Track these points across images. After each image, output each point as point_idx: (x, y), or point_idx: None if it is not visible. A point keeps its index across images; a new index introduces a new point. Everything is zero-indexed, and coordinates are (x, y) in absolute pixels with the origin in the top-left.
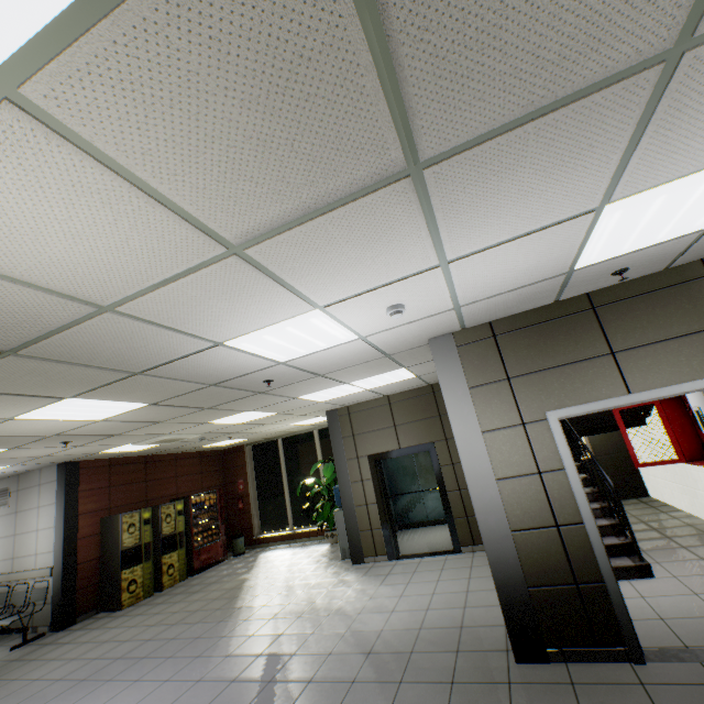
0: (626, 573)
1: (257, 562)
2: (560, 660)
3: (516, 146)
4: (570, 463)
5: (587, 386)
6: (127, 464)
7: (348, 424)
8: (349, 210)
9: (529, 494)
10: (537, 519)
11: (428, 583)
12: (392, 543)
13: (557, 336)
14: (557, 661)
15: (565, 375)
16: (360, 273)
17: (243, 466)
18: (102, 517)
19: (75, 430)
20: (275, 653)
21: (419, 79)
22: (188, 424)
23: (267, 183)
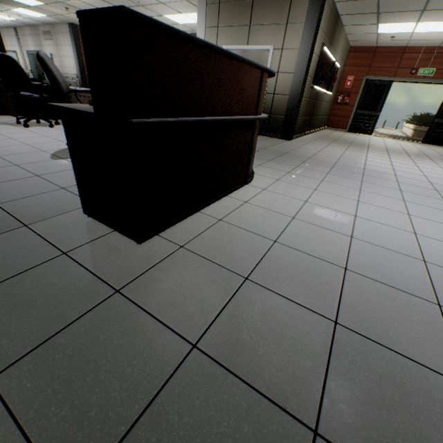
0: None
1: None
2: None
3: None
4: None
5: (238, 39)
6: None
7: None
8: None
9: None
10: None
11: None
12: None
13: (238, 11)
14: None
15: (234, 31)
16: None
17: None
18: None
19: (68, 2)
20: None
21: None
22: None
23: None
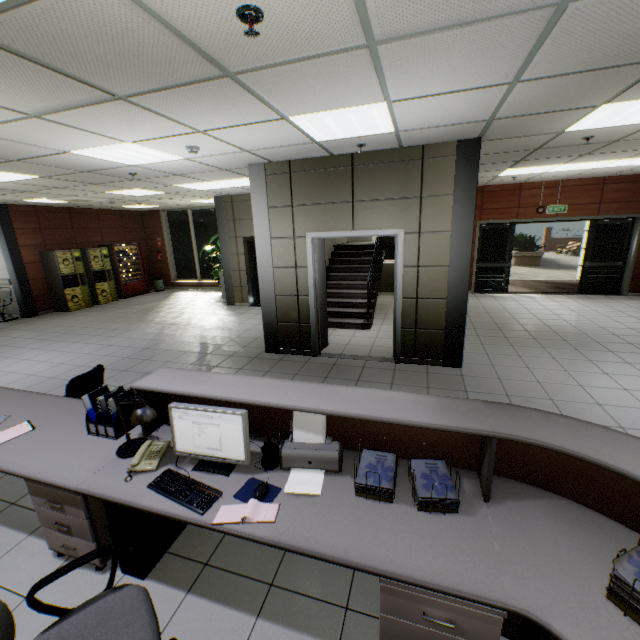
0: (357, 327)
1: (170, 297)
2: (284, 353)
3: (179, 95)
4: (311, 265)
5: (334, 221)
6: (52, 213)
7: (231, 210)
8: (96, 108)
9: (288, 278)
10: (289, 292)
11: (260, 320)
12: (253, 297)
13: (327, 182)
14: (283, 353)
15: (324, 211)
16: (140, 131)
17: (160, 228)
18: (40, 251)
19: None
20: (155, 339)
21: (82, 74)
22: (89, 191)
23: (28, 96)
